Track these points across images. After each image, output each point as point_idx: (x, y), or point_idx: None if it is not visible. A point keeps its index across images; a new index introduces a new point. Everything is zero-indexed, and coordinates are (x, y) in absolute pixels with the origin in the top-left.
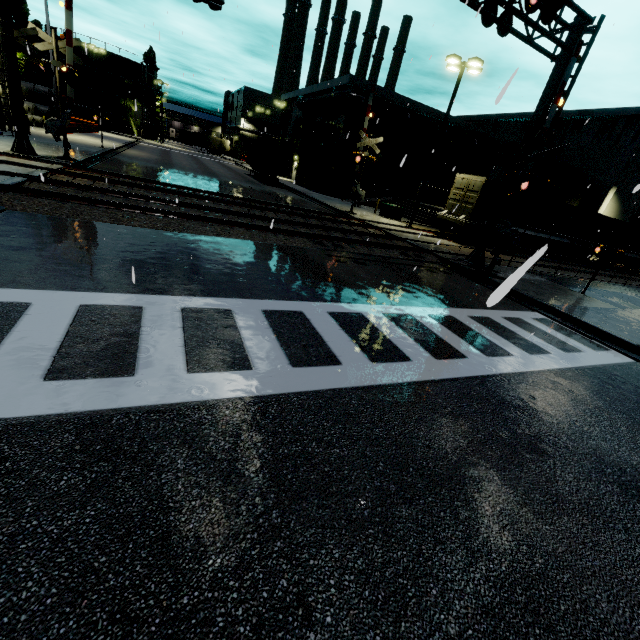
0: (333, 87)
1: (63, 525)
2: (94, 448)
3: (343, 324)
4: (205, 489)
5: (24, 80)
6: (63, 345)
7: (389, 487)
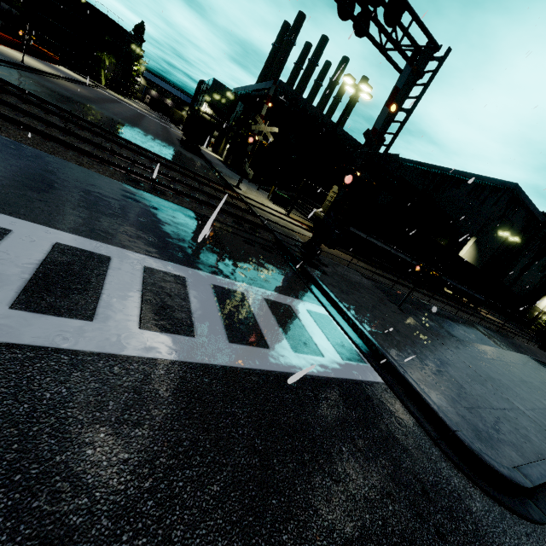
0: (267, 88)
1: None
2: None
3: None
4: None
5: (9, 4)
6: None
7: None
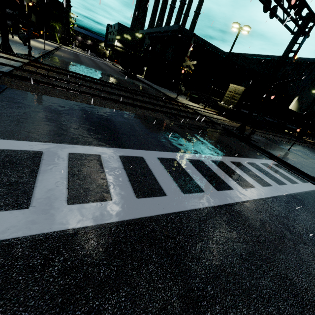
0: (169, 30)
1: (112, 303)
2: (109, 250)
3: (196, 167)
4: (172, 274)
5: None
6: (69, 180)
7: (252, 267)
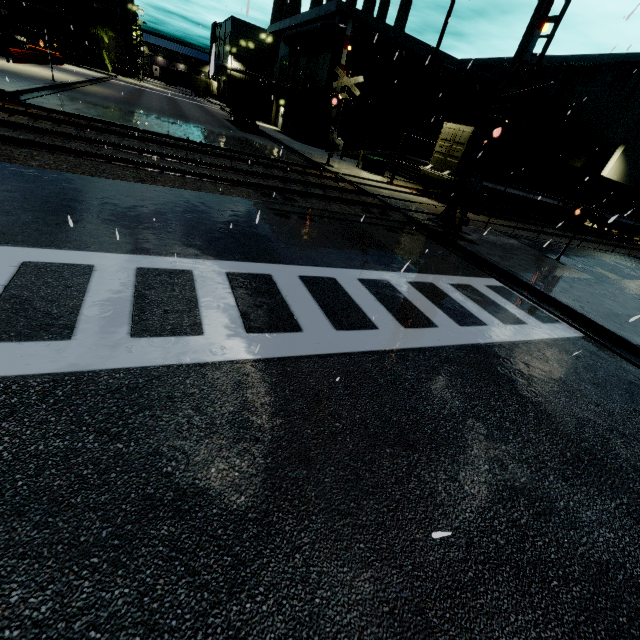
0: (320, 16)
1: None
2: None
3: (238, 287)
4: None
5: None
6: None
7: (164, 495)
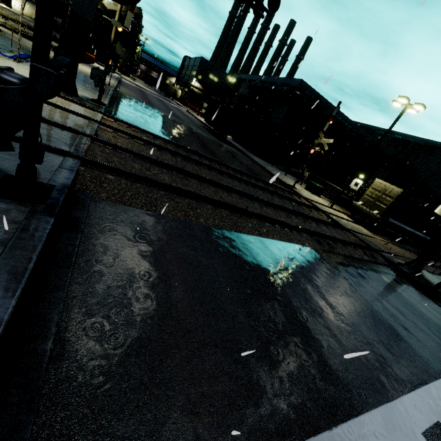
0: (283, 83)
1: None
2: None
3: None
4: None
5: None
6: None
7: None
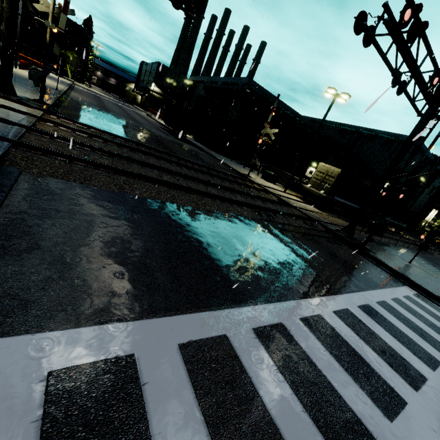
0: (234, 82)
1: None
2: None
3: (354, 329)
4: None
5: None
6: None
7: None
